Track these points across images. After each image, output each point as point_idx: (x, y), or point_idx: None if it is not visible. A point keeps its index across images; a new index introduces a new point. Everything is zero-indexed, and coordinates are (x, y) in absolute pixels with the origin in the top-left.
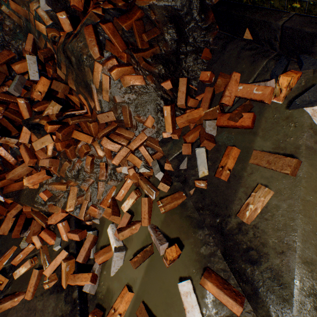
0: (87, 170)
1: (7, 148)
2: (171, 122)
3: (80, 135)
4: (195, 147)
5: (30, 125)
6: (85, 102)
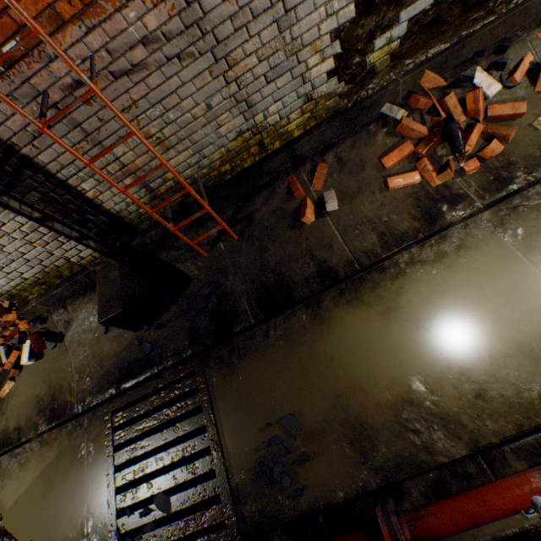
0: None
1: None
2: (1, 317)
3: None
4: (2, 343)
5: None
6: None
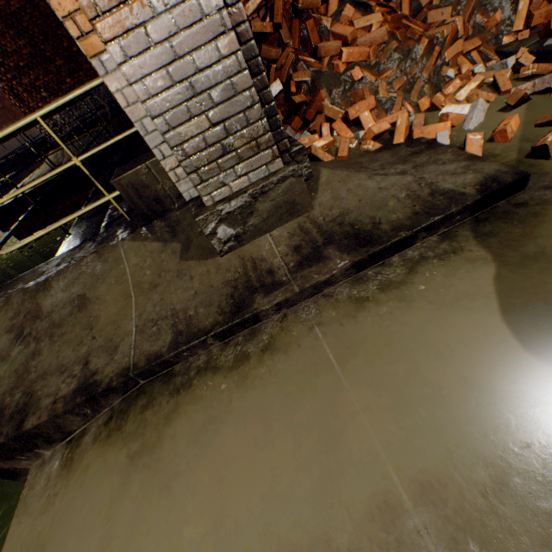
0: (419, 52)
1: (316, 25)
2: (524, 16)
3: (410, 25)
4: None
5: (356, 4)
6: (406, 8)
